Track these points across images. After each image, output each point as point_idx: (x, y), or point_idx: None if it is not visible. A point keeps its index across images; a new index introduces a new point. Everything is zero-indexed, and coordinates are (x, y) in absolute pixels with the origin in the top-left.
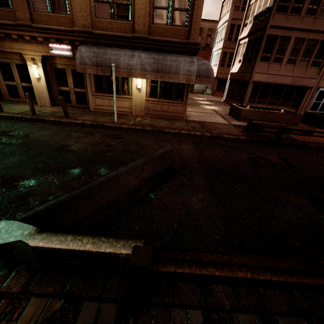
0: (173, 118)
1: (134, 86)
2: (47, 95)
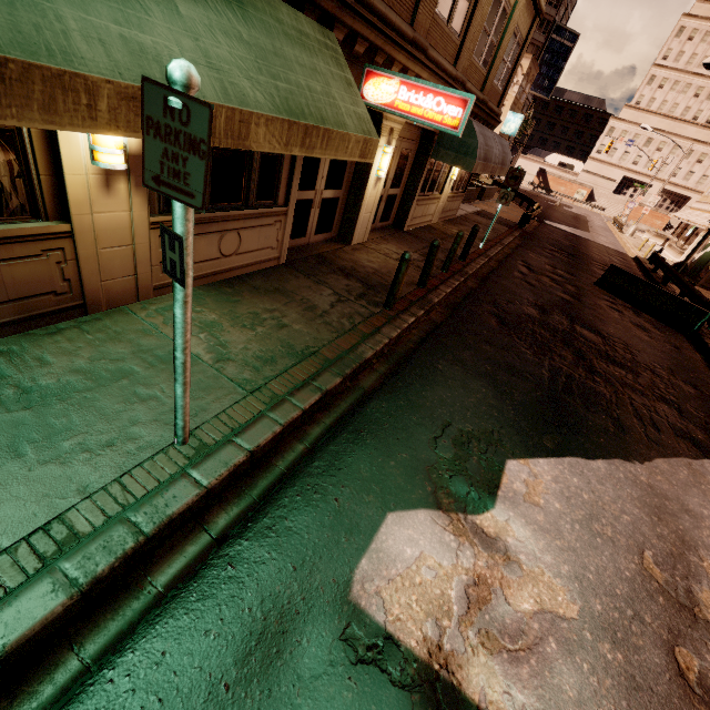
0: (450, 218)
1: (450, 177)
2: (372, 217)
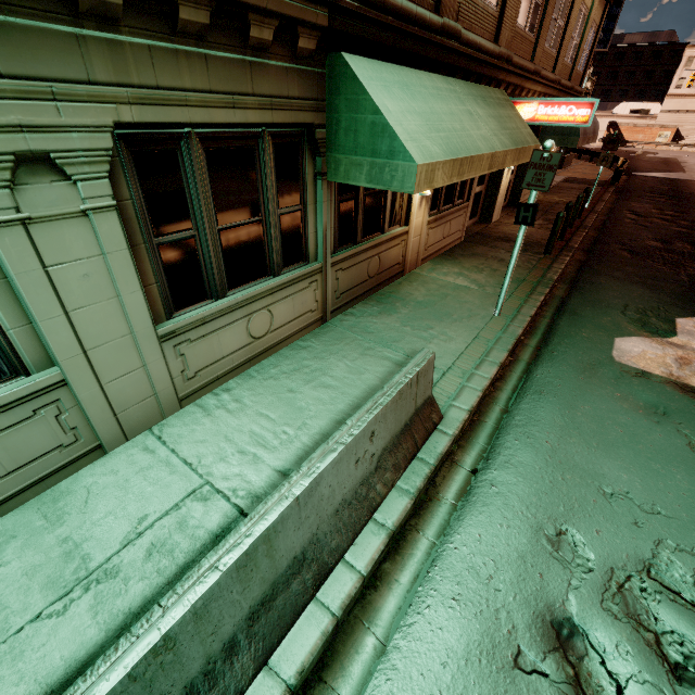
0: None
1: None
2: (503, 200)
